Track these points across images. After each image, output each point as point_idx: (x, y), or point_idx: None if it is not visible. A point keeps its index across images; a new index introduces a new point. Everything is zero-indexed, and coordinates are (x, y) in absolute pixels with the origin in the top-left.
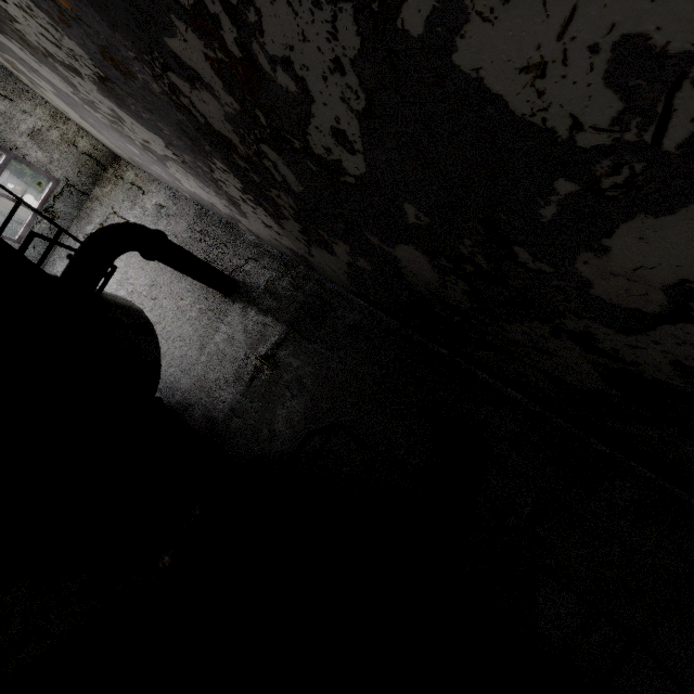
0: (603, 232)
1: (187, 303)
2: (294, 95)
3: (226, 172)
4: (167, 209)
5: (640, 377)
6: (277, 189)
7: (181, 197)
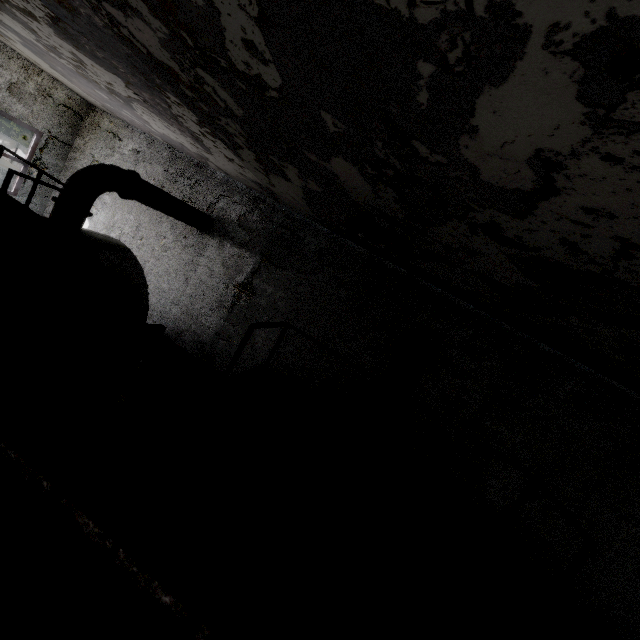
0: (467, 111)
1: (169, 241)
2: (204, 10)
3: (180, 106)
4: (143, 154)
5: (546, 263)
6: (224, 116)
7: (154, 141)
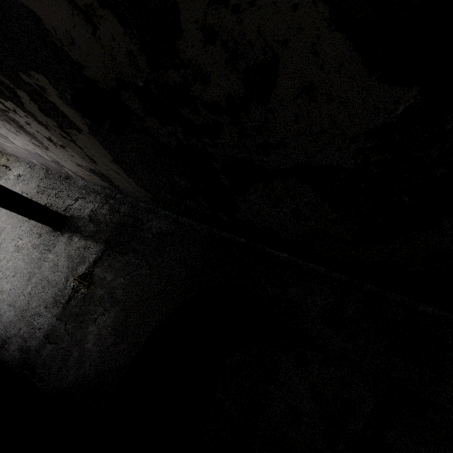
0: None
1: (24, 242)
2: None
3: None
4: (24, 176)
5: None
6: None
7: (35, 167)
